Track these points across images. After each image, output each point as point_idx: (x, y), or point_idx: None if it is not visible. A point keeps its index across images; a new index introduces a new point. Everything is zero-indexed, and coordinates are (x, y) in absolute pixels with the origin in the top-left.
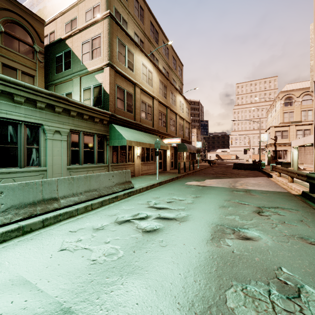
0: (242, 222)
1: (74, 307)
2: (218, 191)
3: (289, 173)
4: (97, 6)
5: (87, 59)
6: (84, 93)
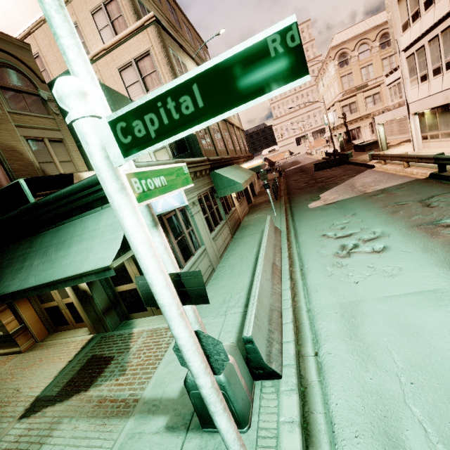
0: (429, 217)
1: (432, 288)
2: (360, 202)
3: (405, 158)
4: (111, 1)
5: (139, 93)
6: None
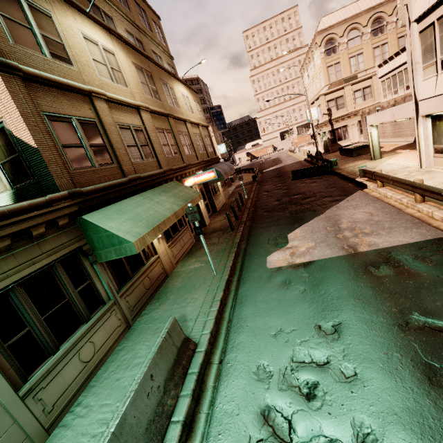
0: None
1: None
2: (348, 282)
3: (419, 189)
4: None
5: None
6: None
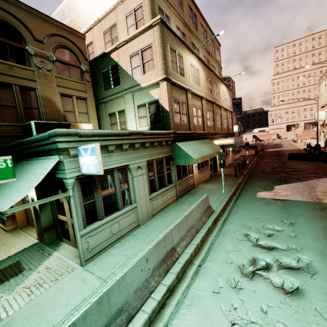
0: None
1: None
2: (308, 211)
3: None
4: (139, 8)
5: (139, 74)
6: (139, 111)
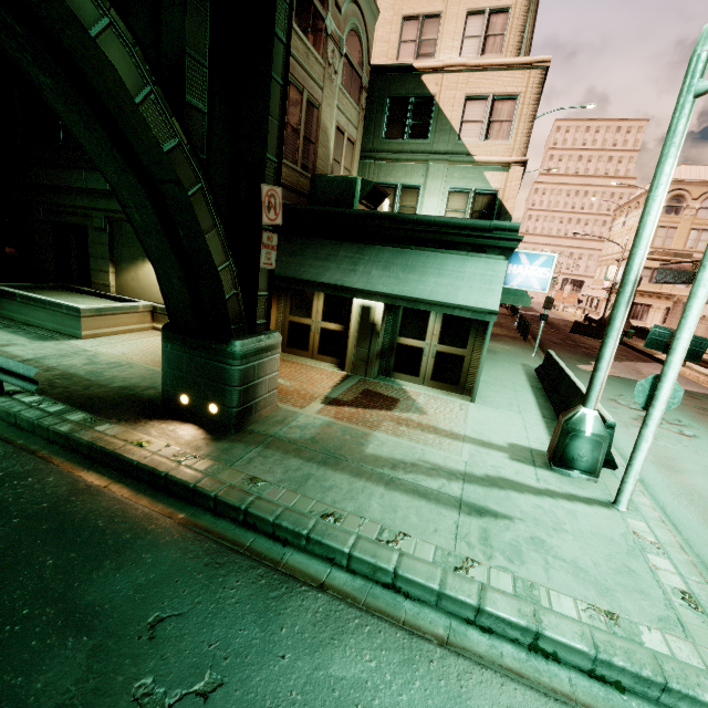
0: None
1: None
2: None
3: None
4: (501, 12)
5: (474, 136)
6: (452, 198)
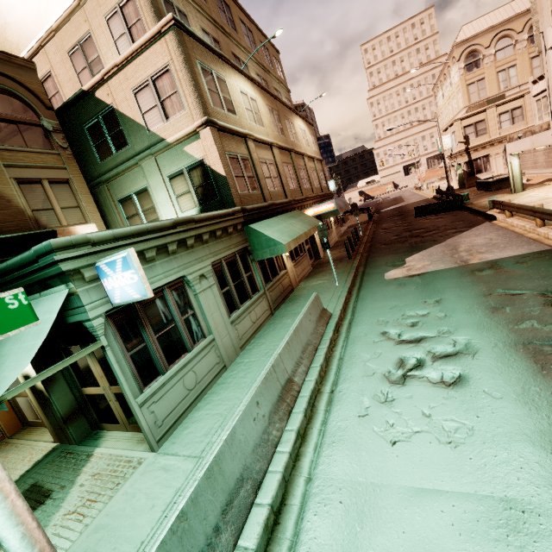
0: (549, 328)
1: (509, 495)
2: (454, 280)
3: (538, 213)
4: (127, 1)
5: (158, 121)
6: (174, 185)
